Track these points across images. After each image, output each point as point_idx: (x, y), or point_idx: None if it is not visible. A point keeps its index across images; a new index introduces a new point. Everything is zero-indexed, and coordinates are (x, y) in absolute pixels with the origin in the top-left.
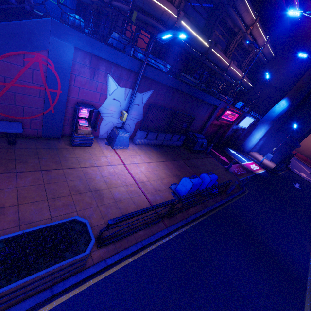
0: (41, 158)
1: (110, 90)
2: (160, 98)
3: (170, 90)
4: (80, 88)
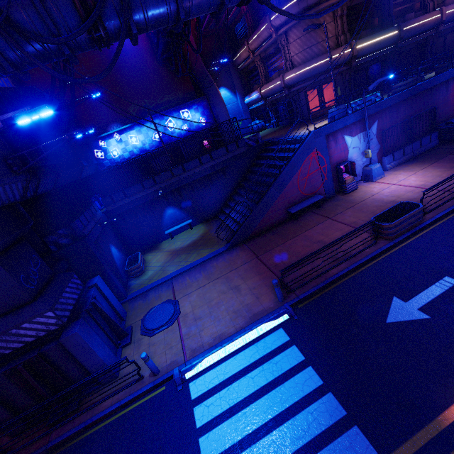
0: (341, 205)
1: (348, 144)
2: (386, 120)
3: (391, 108)
4: (332, 156)
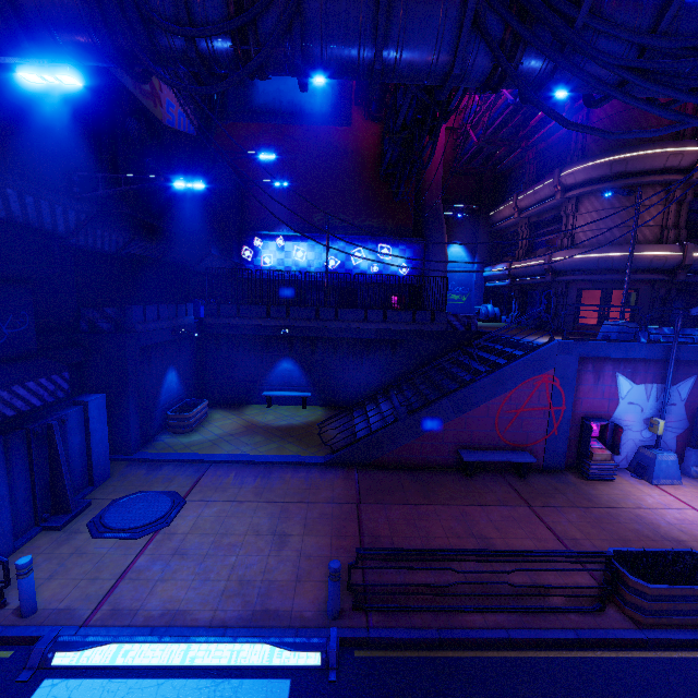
0: (565, 493)
1: (621, 392)
2: None
3: None
4: (582, 398)
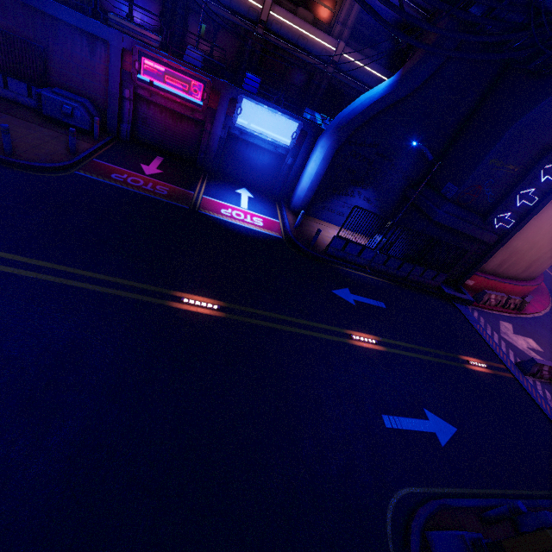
0: None
1: None
2: None
3: None
4: None
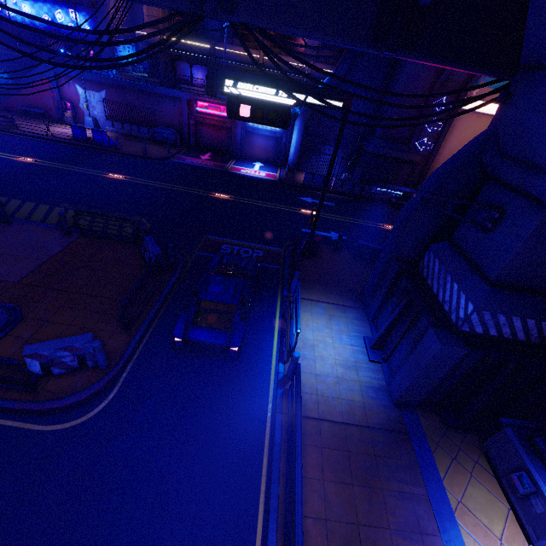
0: (45, 122)
1: (80, 93)
2: (115, 95)
3: (119, 88)
4: (66, 93)
